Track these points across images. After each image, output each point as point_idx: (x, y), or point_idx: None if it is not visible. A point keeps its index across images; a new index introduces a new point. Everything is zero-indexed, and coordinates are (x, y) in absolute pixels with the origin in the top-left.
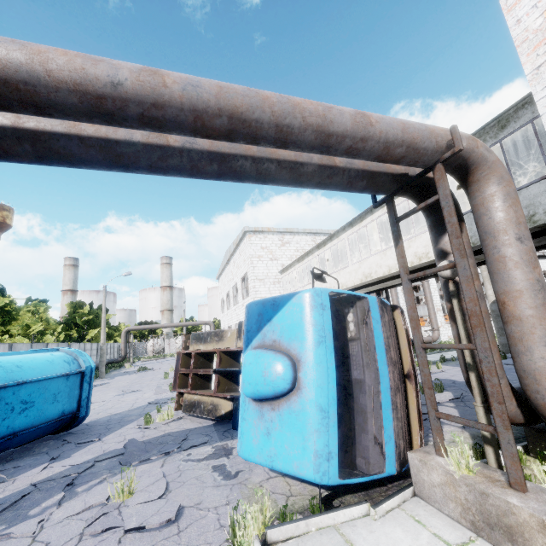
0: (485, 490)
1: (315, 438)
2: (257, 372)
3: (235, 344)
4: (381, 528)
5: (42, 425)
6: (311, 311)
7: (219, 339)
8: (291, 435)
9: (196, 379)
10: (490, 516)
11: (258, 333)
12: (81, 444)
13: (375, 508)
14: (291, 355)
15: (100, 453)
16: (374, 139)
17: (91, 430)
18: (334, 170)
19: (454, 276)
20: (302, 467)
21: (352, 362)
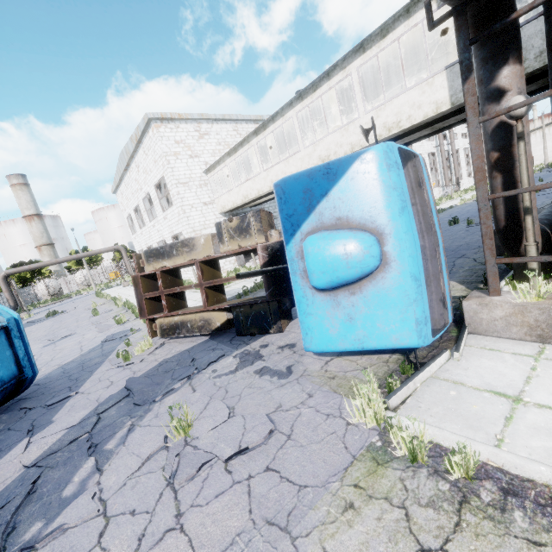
0: None
1: (414, 308)
2: (333, 257)
3: (213, 251)
4: (470, 364)
5: None
6: (389, 172)
7: (191, 249)
8: (384, 313)
9: (170, 300)
10: None
11: (310, 215)
12: (53, 404)
13: (458, 351)
14: (368, 230)
15: (94, 405)
16: None
17: (50, 388)
18: None
19: (526, 114)
20: (403, 338)
21: None
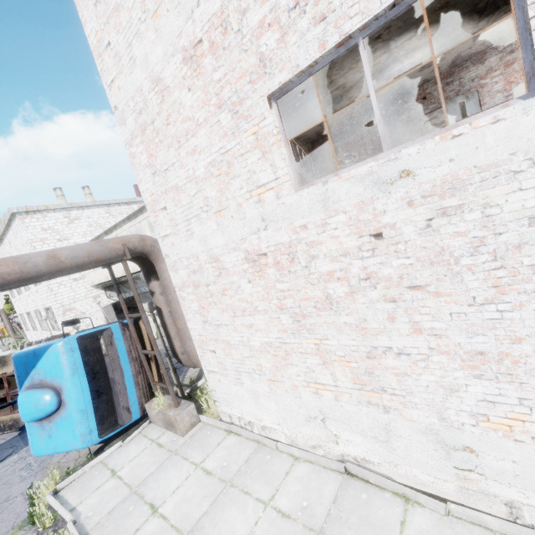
0: (165, 412)
1: (79, 428)
2: (30, 406)
3: None
4: (126, 449)
5: None
6: (64, 356)
7: (2, 364)
8: (65, 432)
9: None
10: (168, 421)
11: (28, 377)
12: None
13: (124, 441)
14: (55, 387)
15: None
16: (68, 268)
17: None
18: None
19: (152, 311)
20: (75, 445)
21: (108, 368)
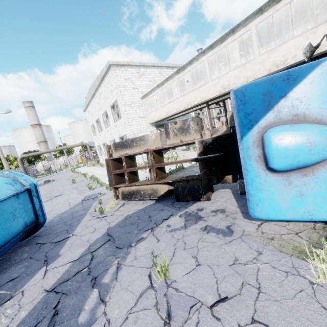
0: None
1: None
2: (296, 145)
3: (160, 144)
4: None
5: (13, 239)
6: None
7: (146, 142)
8: None
9: (130, 175)
10: None
11: (268, 112)
12: (58, 242)
13: None
14: (324, 124)
15: (87, 245)
16: None
17: (54, 229)
18: None
19: None
20: None
21: None
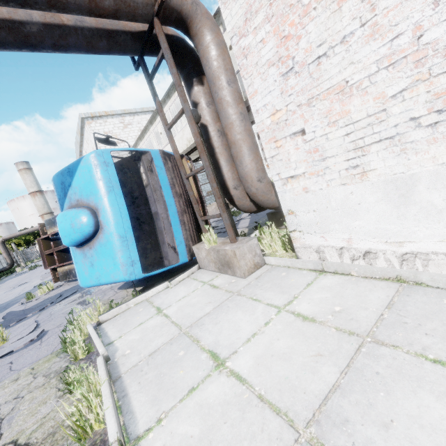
0: (218, 248)
1: (119, 256)
2: (67, 226)
3: None
4: (173, 290)
5: None
6: (96, 169)
7: None
8: (105, 260)
9: (62, 254)
10: (222, 261)
11: (66, 199)
12: None
13: (171, 281)
14: (91, 207)
15: None
16: None
17: None
18: (64, 29)
19: (197, 121)
20: (116, 276)
21: (150, 202)
